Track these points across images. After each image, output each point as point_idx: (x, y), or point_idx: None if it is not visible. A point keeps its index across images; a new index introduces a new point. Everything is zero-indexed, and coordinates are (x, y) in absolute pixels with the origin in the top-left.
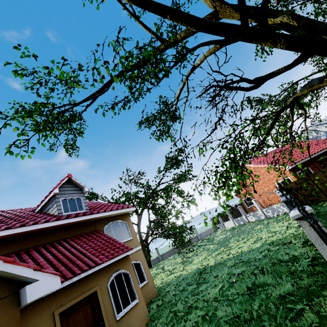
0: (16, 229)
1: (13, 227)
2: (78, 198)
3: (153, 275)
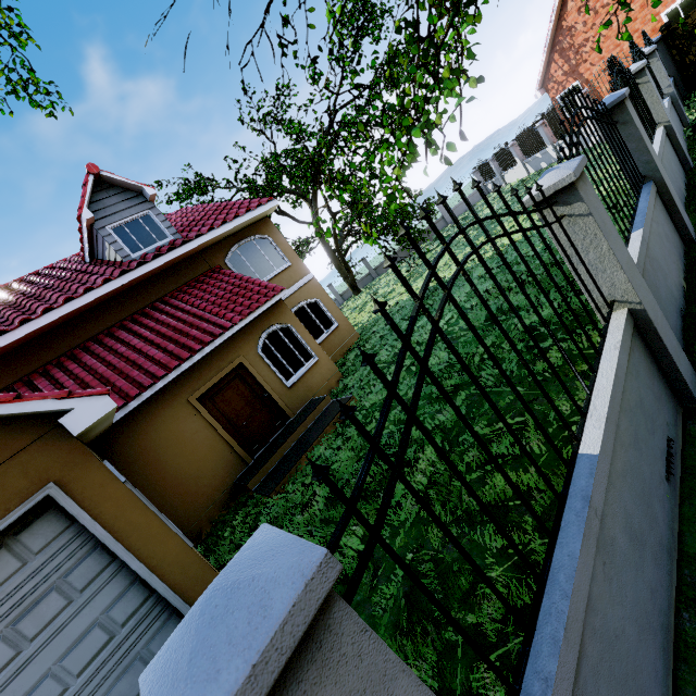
0: (63, 307)
1: (55, 306)
2: (144, 216)
3: (360, 307)
